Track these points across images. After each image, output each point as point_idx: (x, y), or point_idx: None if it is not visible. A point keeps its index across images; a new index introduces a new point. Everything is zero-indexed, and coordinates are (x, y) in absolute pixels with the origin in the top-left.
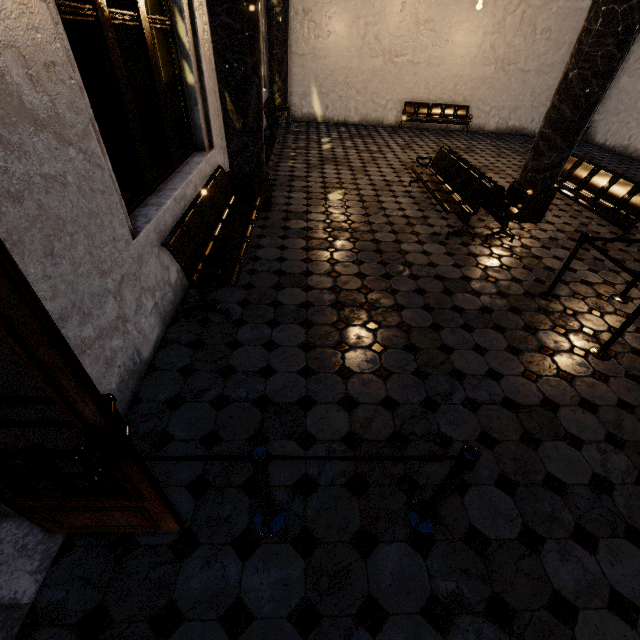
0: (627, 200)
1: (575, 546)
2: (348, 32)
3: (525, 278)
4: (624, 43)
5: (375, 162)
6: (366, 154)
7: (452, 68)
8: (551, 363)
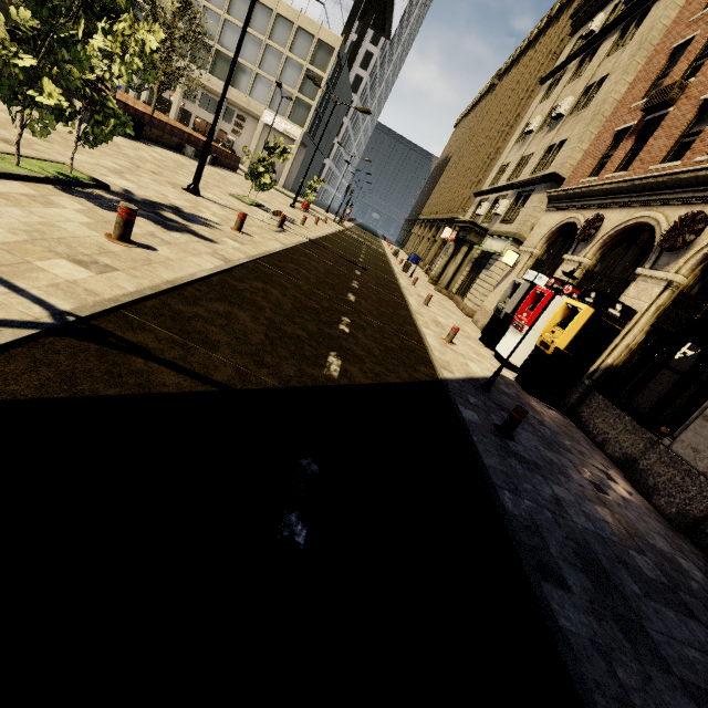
0: None
1: None
2: None
3: None
4: None
5: None
6: None
7: None
8: None
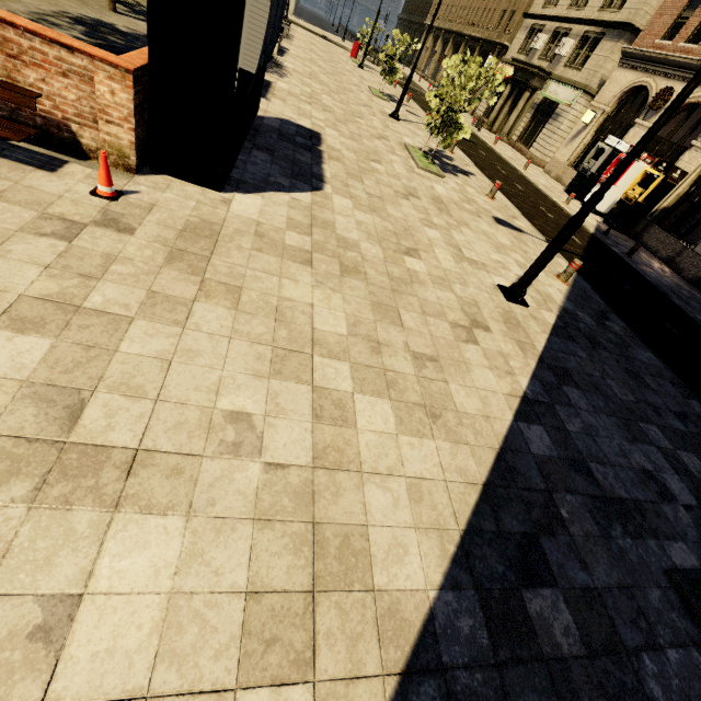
0: None
1: None
2: None
3: None
4: None
5: None
6: None
7: None
8: None
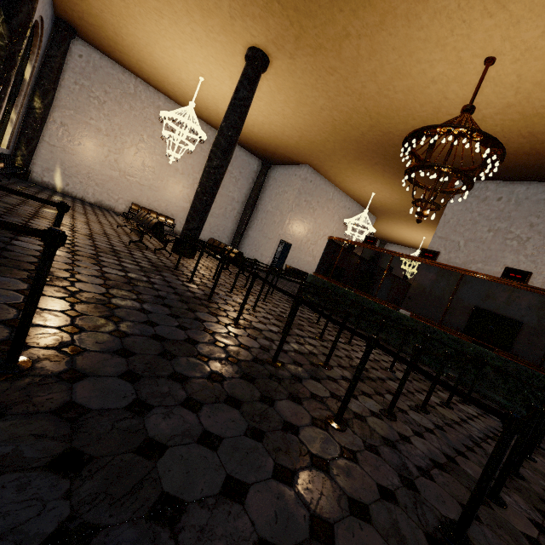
0: (229, 254)
1: (133, 301)
2: (95, 149)
3: (169, 264)
4: (216, 184)
5: (96, 215)
6: (91, 212)
7: (165, 196)
8: (162, 278)
